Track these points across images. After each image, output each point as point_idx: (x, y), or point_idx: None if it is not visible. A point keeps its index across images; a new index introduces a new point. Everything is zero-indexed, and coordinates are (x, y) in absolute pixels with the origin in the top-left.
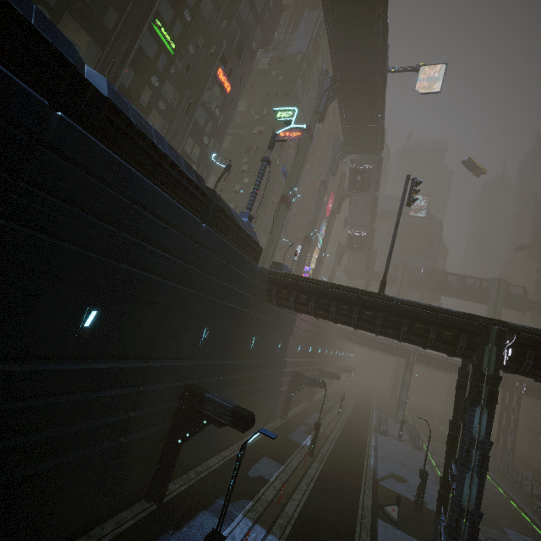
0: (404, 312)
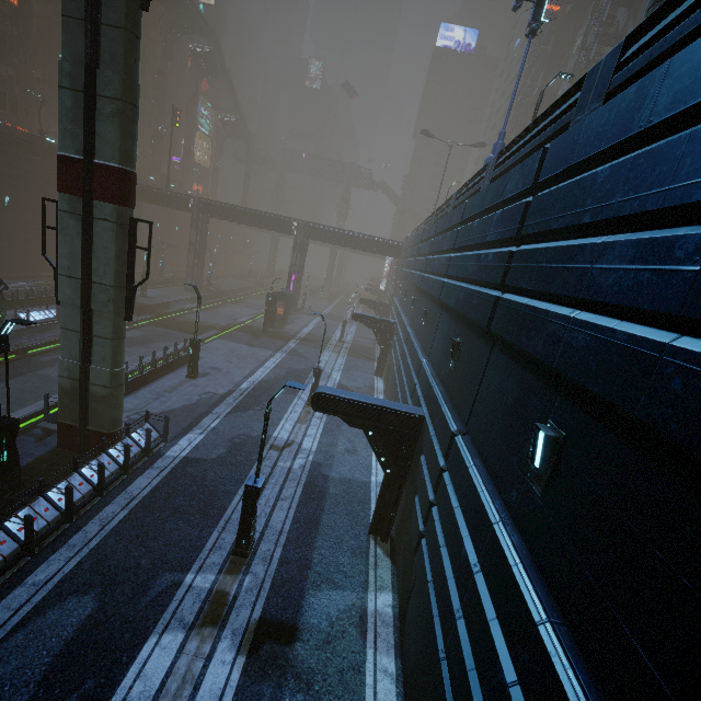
0: (162, 194)
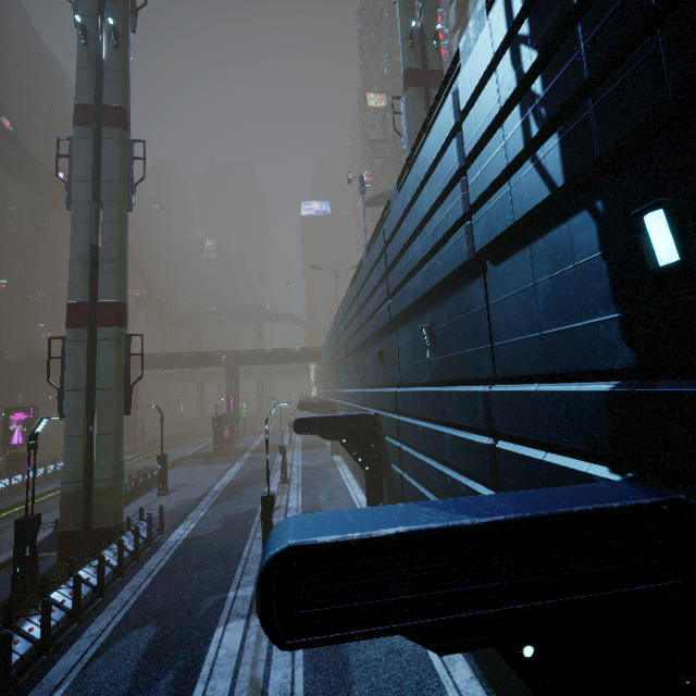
0: None
